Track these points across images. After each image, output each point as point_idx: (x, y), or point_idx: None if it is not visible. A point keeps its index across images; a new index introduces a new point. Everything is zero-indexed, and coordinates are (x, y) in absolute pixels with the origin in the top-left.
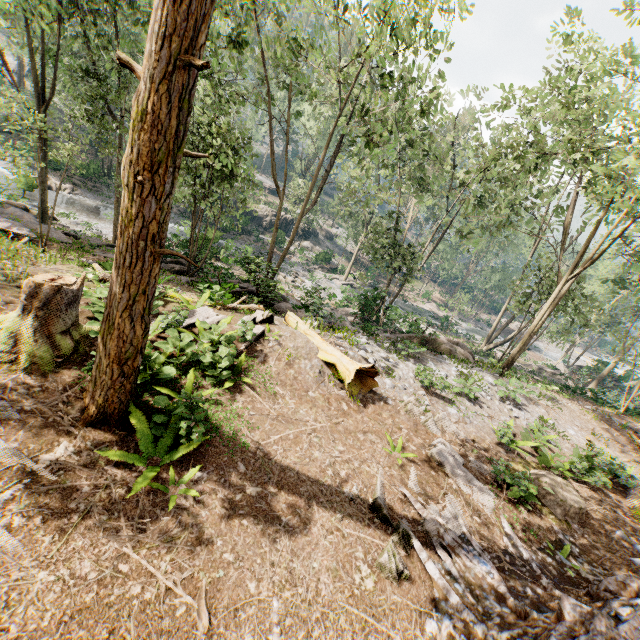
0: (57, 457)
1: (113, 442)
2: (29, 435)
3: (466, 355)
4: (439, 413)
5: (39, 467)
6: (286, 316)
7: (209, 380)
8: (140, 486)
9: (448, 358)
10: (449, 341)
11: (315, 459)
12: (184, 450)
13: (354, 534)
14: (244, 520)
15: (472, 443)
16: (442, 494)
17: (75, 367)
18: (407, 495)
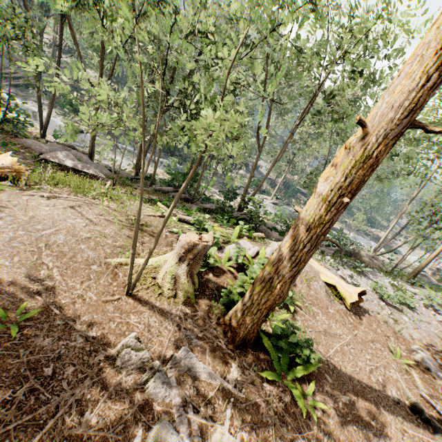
0: (236, 377)
1: (255, 361)
2: (212, 359)
3: (380, 266)
4: (400, 321)
5: (231, 387)
6: None
7: None
8: (302, 405)
9: (377, 271)
10: (366, 255)
11: (360, 368)
12: (304, 370)
13: (415, 434)
14: (354, 425)
15: (431, 347)
16: (440, 394)
17: (205, 298)
18: (427, 398)
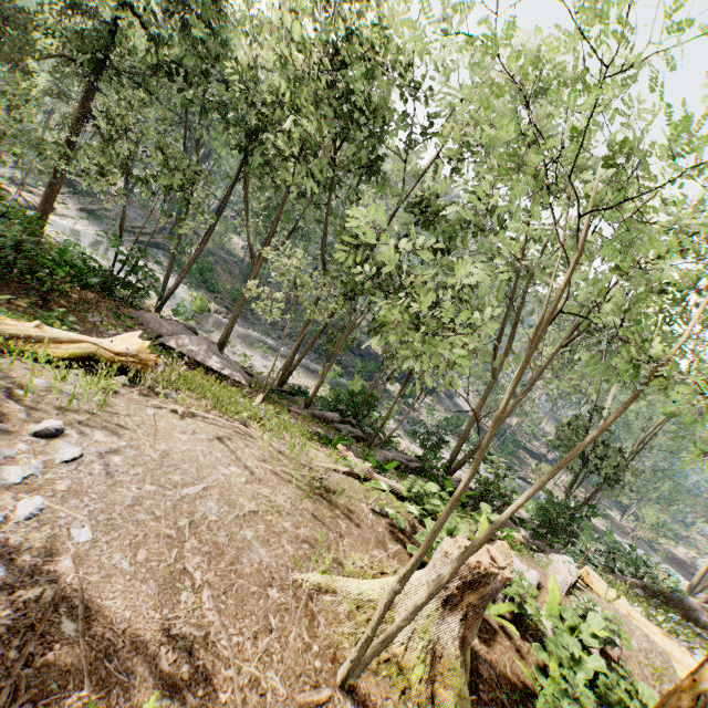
0: None
1: None
2: None
3: None
4: None
5: None
6: (584, 572)
7: None
8: None
9: None
10: (700, 606)
11: None
12: None
13: None
14: None
15: None
16: None
17: None
18: None
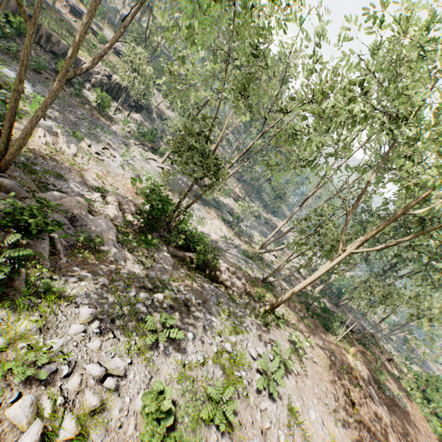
0: None
1: None
2: None
3: (239, 288)
4: None
5: None
6: None
7: None
8: None
9: (217, 312)
10: (228, 269)
11: None
12: None
13: None
14: None
15: None
16: None
17: None
18: None
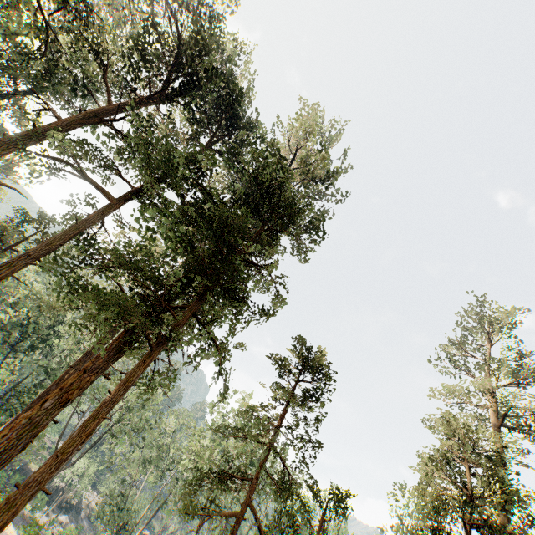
0: None
1: None
2: None
3: None
4: None
5: None
6: None
7: None
8: None
9: None
10: None
11: None
12: None
13: None
14: None
15: None
16: None
17: None
18: None
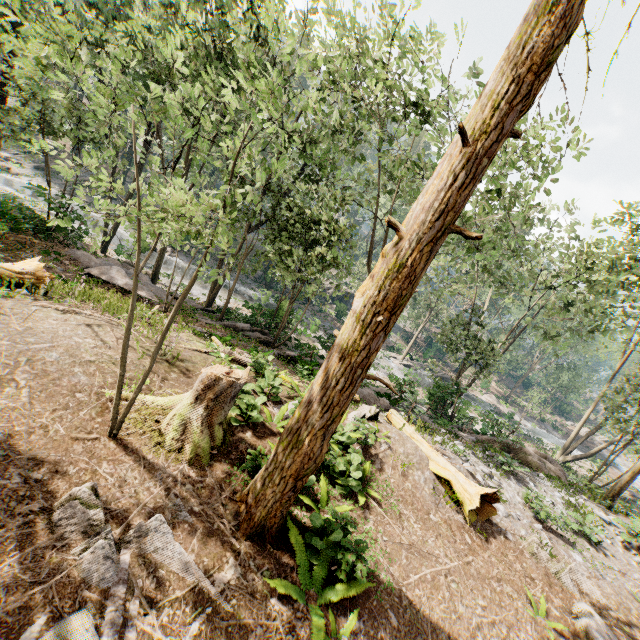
0: (228, 579)
1: (271, 564)
2: (201, 545)
3: (557, 473)
4: (565, 560)
5: (215, 591)
6: (389, 413)
7: (339, 489)
8: (318, 639)
9: (545, 478)
10: (535, 452)
11: (460, 615)
12: (344, 589)
13: None
14: None
15: (617, 613)
16: None
17: (226, 461)
18: None
